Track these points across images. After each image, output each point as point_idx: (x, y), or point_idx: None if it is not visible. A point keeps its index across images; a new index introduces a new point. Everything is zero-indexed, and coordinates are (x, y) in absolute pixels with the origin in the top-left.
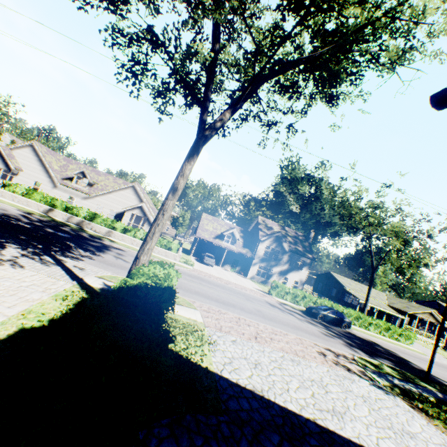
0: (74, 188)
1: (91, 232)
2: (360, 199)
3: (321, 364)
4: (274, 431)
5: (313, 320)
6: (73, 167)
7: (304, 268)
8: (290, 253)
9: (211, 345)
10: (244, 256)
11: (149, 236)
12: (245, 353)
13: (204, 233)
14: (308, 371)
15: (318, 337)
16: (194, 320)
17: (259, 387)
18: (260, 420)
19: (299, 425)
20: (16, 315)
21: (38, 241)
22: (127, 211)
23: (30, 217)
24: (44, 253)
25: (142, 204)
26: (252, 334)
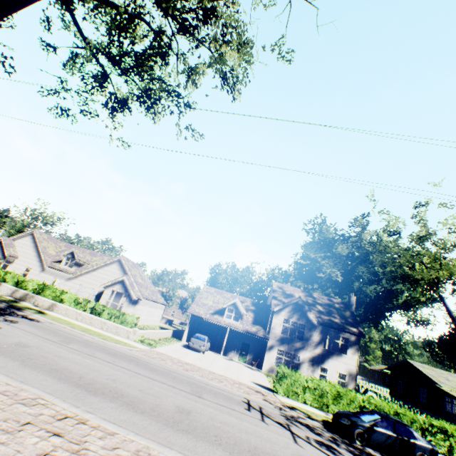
0: (60, 269)
1: (24, 304)
2: (396, 234)
3: None
4: None
5: (338, 443)
6: None
7: (349, 350)
8: (321, 328)
9: None
10: (256, 337)
11: None
12: None
13: (199, 308)
14: None
15: None
16: None
17: None
18: None
19: None
20: None
21: None
22: (107, 287)
23: None
24: None
25: (123, 278)
26: None
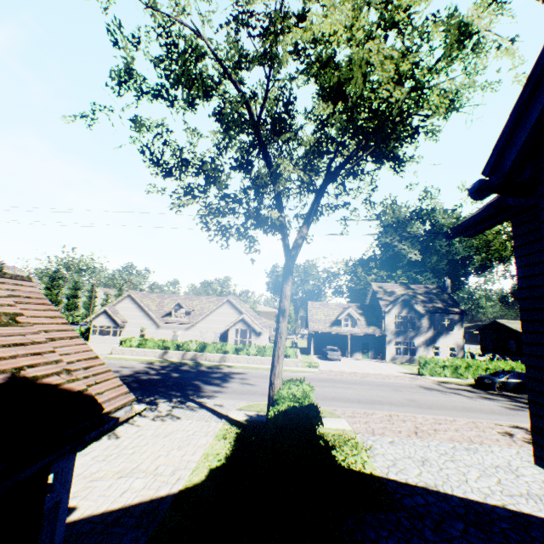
0: (175, 322)
1: (206, 363)
2: None
3: (507, 446)
4: (456, 519)
5: (489, 394)
6: (167, 301)
7: (454, 328)
8: (428, 315)
9: (368, 451)
10: (372, 336)
11: (275, 360)
12: (407, 451)
13: (316, 325)
14: (489, 457)
15: (499, 414)
16: (342, 430)
17: (431, 482)
18: (439, 512)
19: (484, 512)
20: (200, 459)
21: (174, 389)
22: (230, 328)
23: (153, 367)
24: (185, 399)
25: (242, 316)
26: (410, 430)
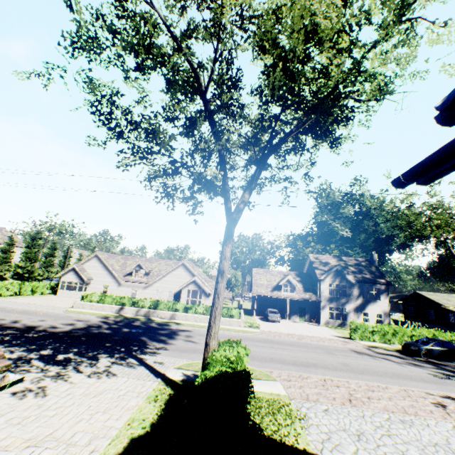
0: (134, 281)
1: (157, 320)
2: (411, 205)
3: (442, 419)
4: None
5: (416, 360)
6: (130, 262)
7: (381, 297)
8: (358, 284)
9: (302, 420)
10: (308, 301)
11: (212, 321)
12: (342, 422)
13: (259, 289)
14: (426, 432)
15: (428, 382)
16: (277, 394)
17: None
18: None
19: None
20: (124, 426)
21: (119, 344)
22: (183, 288)
23: (107, 321)
24: (127, 355)
25: (194, 278)
26: (344, 397)
